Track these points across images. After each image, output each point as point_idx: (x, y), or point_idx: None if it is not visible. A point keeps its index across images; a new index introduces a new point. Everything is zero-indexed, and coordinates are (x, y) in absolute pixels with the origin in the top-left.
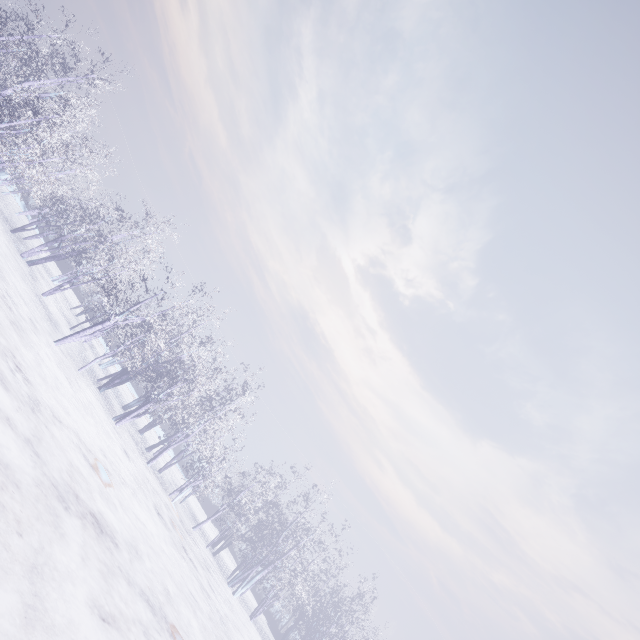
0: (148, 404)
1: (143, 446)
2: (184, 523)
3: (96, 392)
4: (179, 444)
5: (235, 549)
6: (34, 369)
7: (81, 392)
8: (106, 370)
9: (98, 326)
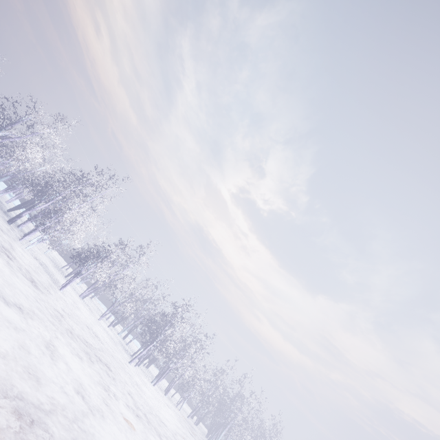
0: (168, 370)
1: (153, 378)
2: (186, 419)
3: (139, 370)
4: (144, 342)
5: (187, 399)
6: (154, 408)
7: (147, 386)
8: (115, 329)
9: (148, 347)
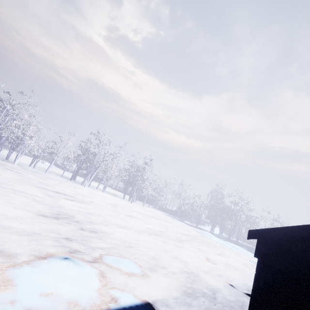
0: None
1: None
2: (31, 170)
3: None
4: (59, 163)
5: (111, 185)
6: None
7: None
8: None
9: None
